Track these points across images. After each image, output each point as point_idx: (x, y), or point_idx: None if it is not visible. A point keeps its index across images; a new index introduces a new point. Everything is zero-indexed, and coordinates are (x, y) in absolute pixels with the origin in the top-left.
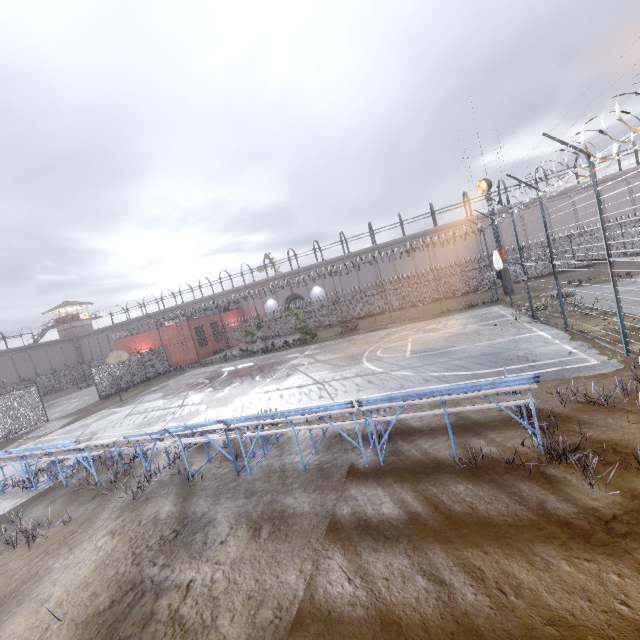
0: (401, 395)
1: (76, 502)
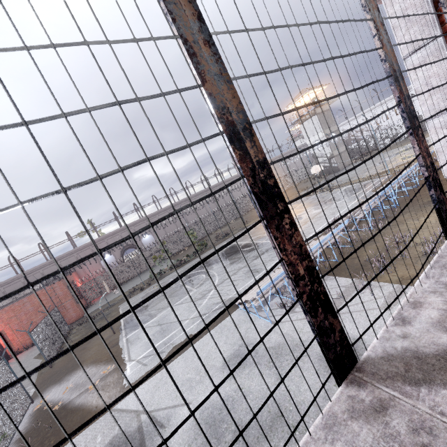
0: None
1: (367, 247)
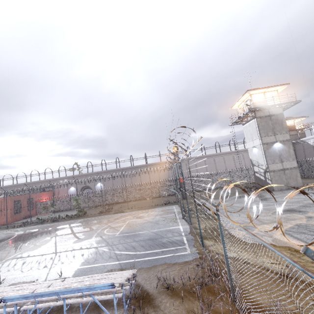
0: (32, 295)
1: None
